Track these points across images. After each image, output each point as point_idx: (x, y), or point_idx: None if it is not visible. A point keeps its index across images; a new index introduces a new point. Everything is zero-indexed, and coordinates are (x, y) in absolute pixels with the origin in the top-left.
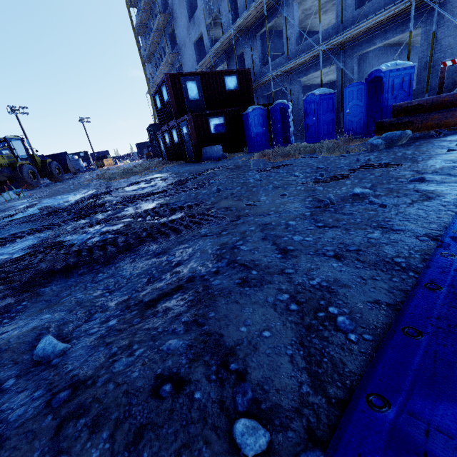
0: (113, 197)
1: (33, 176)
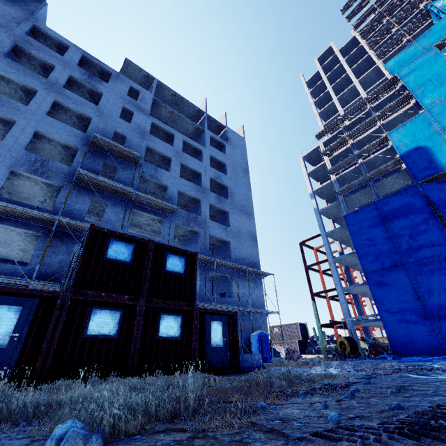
0: None
1: None
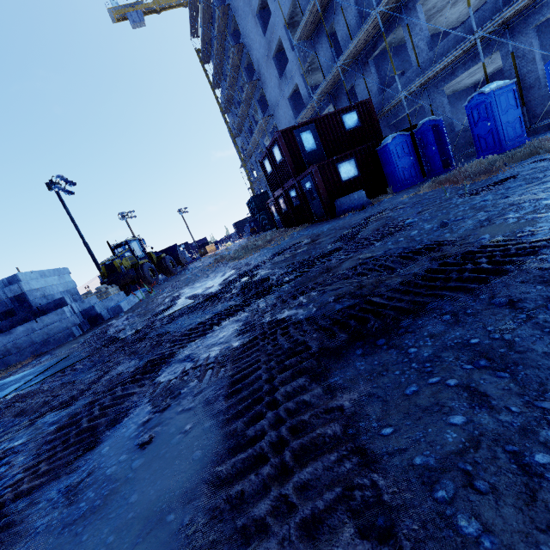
0: (269, 270)
1: (152, 273)
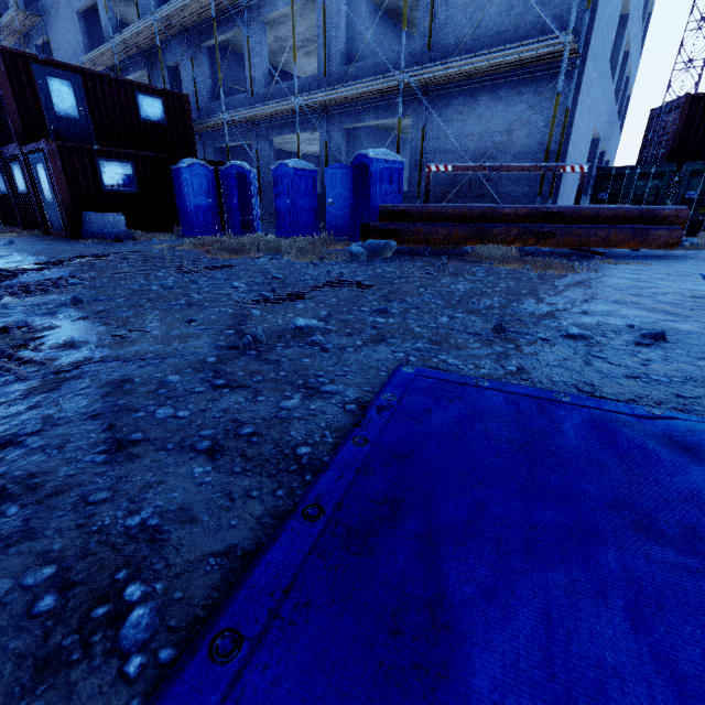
0: None
1: None
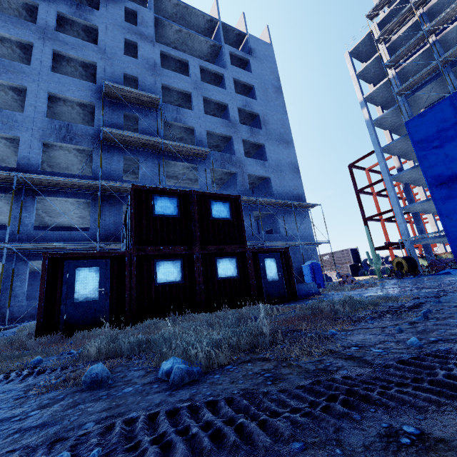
0: None
1: None
